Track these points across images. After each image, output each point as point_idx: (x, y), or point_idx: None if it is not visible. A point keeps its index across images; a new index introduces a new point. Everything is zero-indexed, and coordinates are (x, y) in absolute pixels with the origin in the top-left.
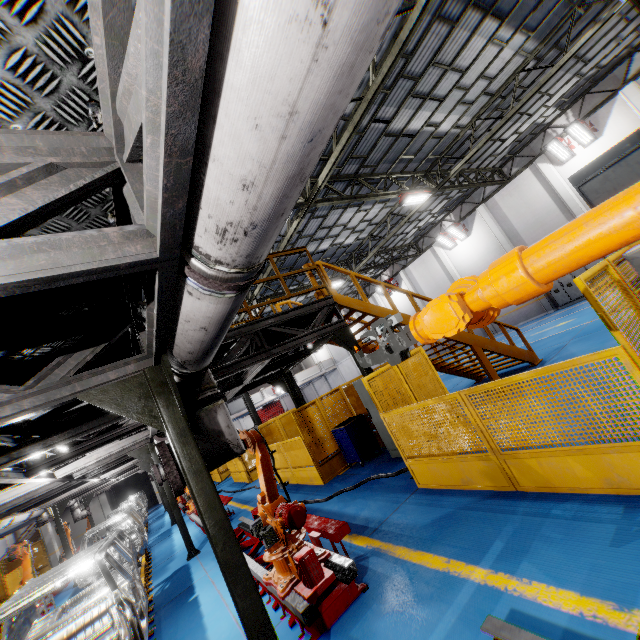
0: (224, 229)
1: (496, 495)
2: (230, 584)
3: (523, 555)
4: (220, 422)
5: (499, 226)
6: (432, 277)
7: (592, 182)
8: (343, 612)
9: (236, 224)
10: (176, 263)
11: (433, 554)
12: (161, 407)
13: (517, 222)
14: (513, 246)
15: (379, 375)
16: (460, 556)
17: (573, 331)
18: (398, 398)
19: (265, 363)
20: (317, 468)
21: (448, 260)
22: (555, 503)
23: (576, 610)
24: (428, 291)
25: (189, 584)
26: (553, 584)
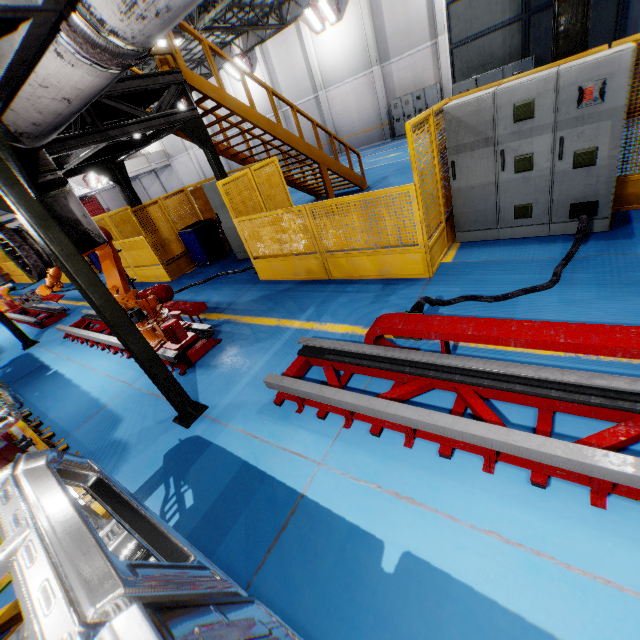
0: (134, 3)
1: (316, 282)
2: (123, 337)
3: (325, 312)
4: (74, 211)
5: (372, 21)
6: (292, 68)
7: (460, 5)
8: (204, 356)
9: (150, 3)
10: (55, 17)
11: (270, 318)
12: (4, 186)
13: (389, 22)
14: (378, 54)
15: (234, 181)
16: (287, 317)
17: (398, 164)
18: (250, 206)
19: (99, 147)
20: (164, 267)
21: (313, 50)
22: (350, 285)
23: (345, 332)
24: (285, 86)
25: (39, 364)
26: (337, 323)
